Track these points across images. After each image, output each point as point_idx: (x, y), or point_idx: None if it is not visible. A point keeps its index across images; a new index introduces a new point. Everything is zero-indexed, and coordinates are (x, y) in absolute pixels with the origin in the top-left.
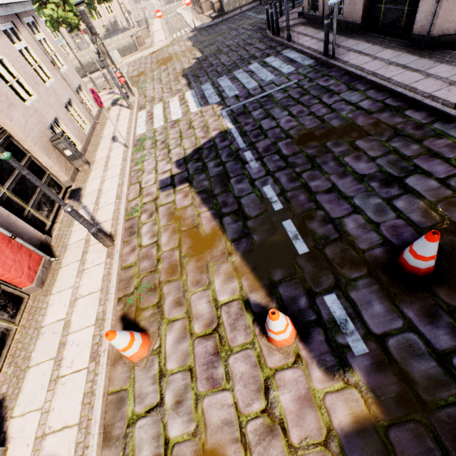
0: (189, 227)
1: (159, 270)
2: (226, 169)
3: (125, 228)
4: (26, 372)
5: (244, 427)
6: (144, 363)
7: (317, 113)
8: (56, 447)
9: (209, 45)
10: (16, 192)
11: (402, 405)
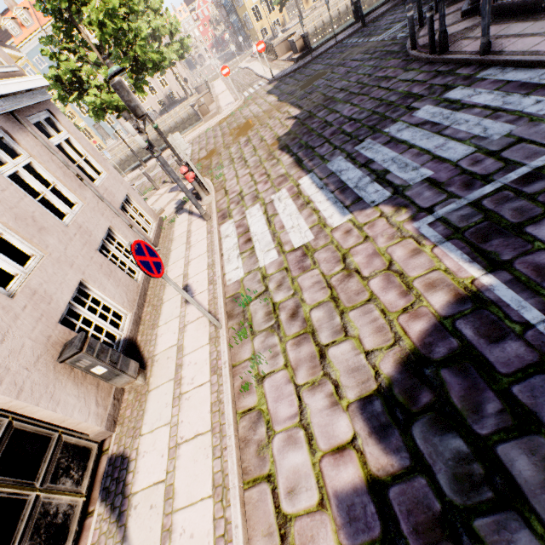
0: None
1: None
2: None
3: None
4: None
5: None
6: None
7: None
8: None
9: (305, 94)
10: None
11: None
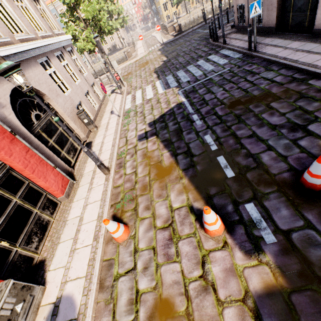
0: (155, 162)
1: (136, 188)
2: (180, 126)
3: (116, 164)
4: (57, 246)
5: (187, 286)
6: (125, 243)
7: (243, 87)
8: (72, 289)
9: (171, 52)
10: (57, 143)
11: (301, 278)
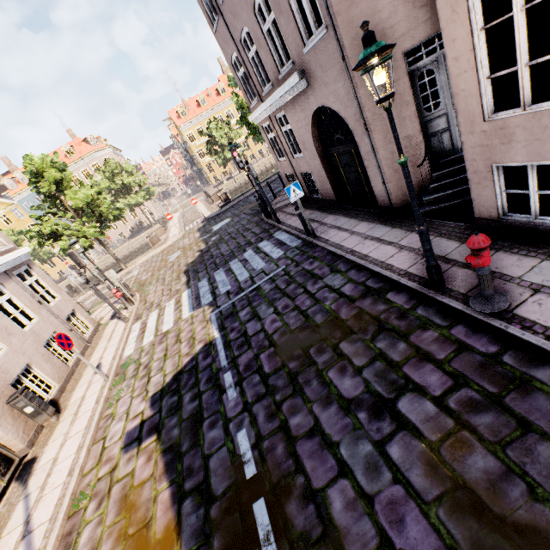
0: (138, 526)
1: None
2: (202, 405)
3: (62, 535)
4: None
5: None
6: None
7: (301, 307)
8: None
9: (213, 234)
10: None
11: None
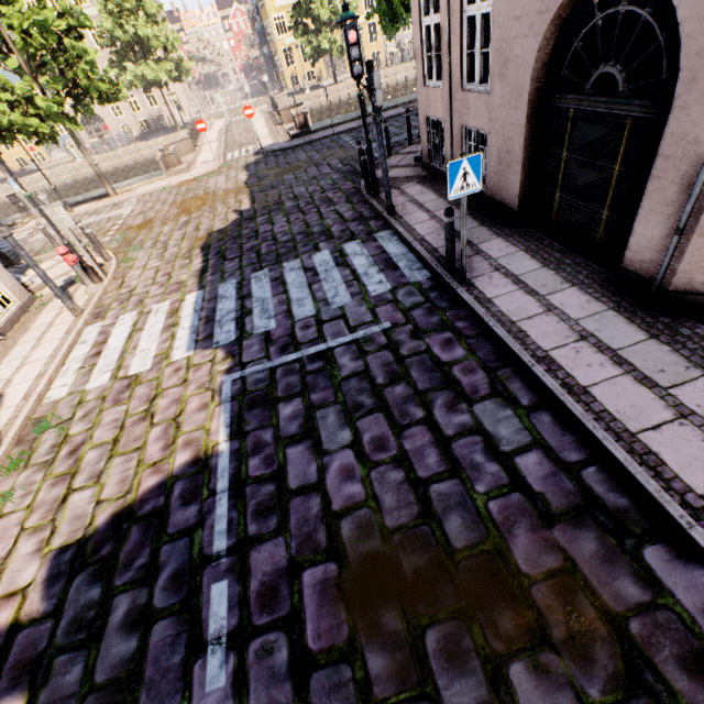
0: None
1: None
2: (143, 663)
3: None
4: None
5: None
6: None
7: (416, 465)
8: None
9: (268, 187)
10: None
11: None
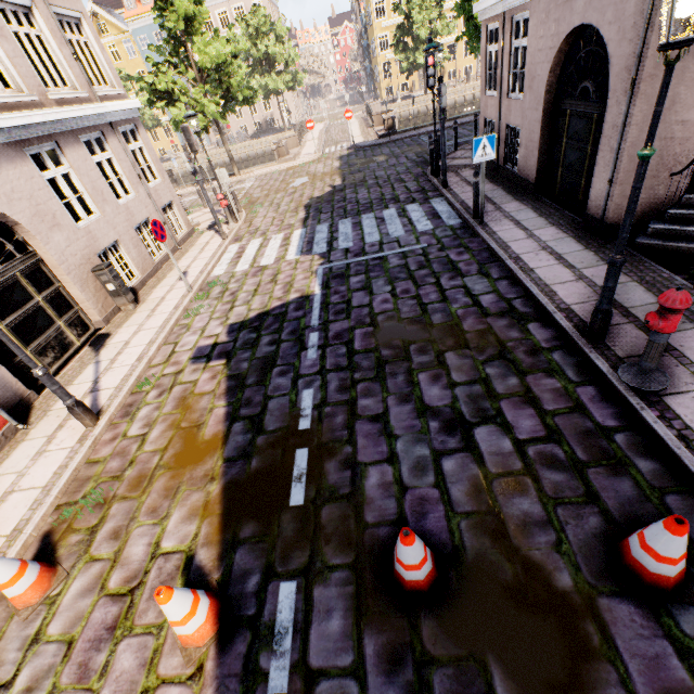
0: (191, 424)
1: (124, 477)
2: (278, 352)
3: (124, 404)
4: None
5: None
6: (27, 612)
7: (424, 298)
8: None
9: (356, 171)
10: (17, 329)
11: None
